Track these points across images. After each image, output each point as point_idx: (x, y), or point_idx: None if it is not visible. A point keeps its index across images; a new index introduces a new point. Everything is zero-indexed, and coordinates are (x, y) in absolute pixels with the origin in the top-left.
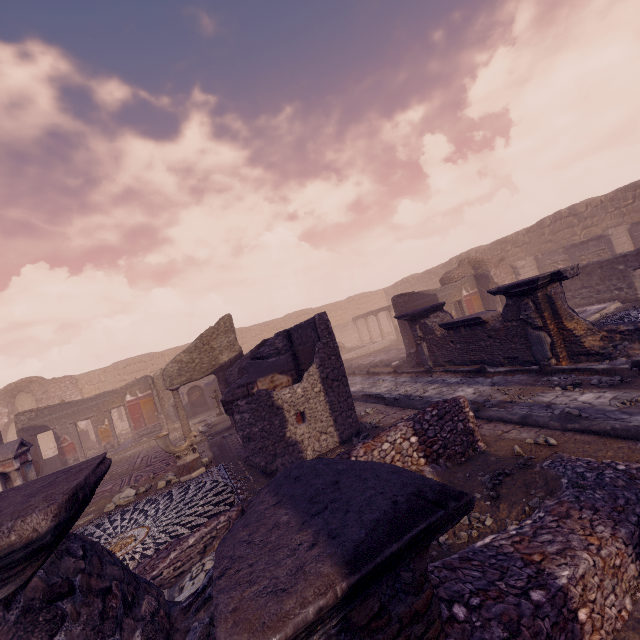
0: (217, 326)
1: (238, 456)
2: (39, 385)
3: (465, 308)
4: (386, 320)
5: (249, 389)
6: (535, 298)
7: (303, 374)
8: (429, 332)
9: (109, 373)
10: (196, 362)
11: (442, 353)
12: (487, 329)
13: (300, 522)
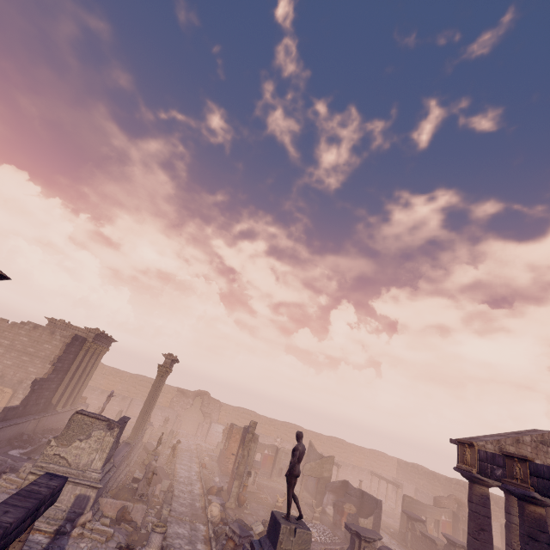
0: (329, 459)
1: (329, 526)
2: (207, 398)
3: (440, 526)
4: (390, 485)
5: (343, 504)
6: (455, 549)
7: (361, 512)
8: (414, 529)
9: (234, 411)
10: (316, 469)
11: (416, 543)
12: (436, 547)
13: None
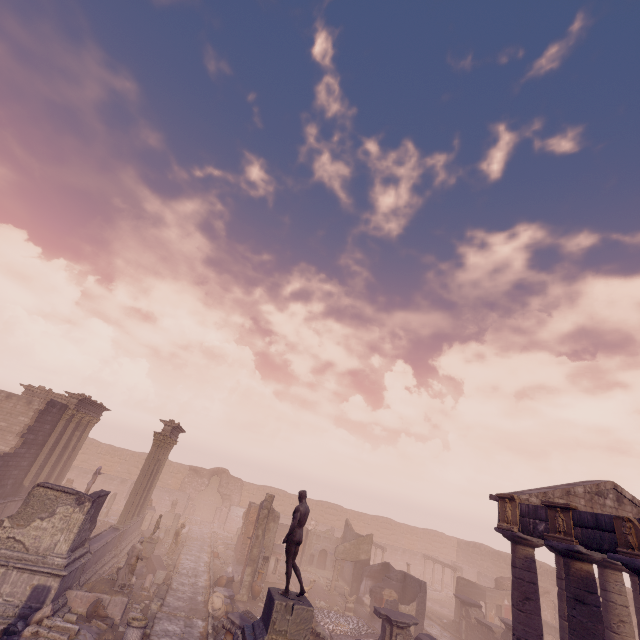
0: (366, 538)
1: (365, 618)
2: (226, 476)
3: (503, 613)
4: (449, 570)
5: (381, 590)
6: None
7: (404, 598)
8: (468, 616)
9: (259, 491)
10: (351, 551)
11: (471, 633)
12: (494, 636)
13: (430, 639)
